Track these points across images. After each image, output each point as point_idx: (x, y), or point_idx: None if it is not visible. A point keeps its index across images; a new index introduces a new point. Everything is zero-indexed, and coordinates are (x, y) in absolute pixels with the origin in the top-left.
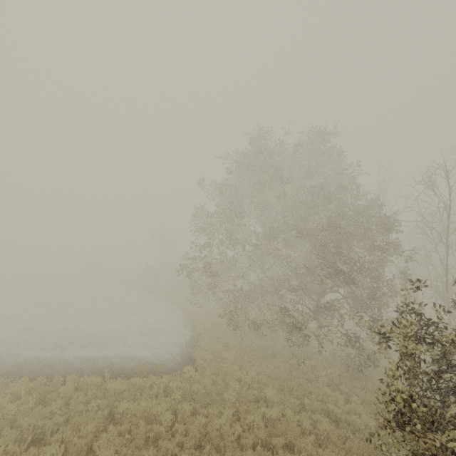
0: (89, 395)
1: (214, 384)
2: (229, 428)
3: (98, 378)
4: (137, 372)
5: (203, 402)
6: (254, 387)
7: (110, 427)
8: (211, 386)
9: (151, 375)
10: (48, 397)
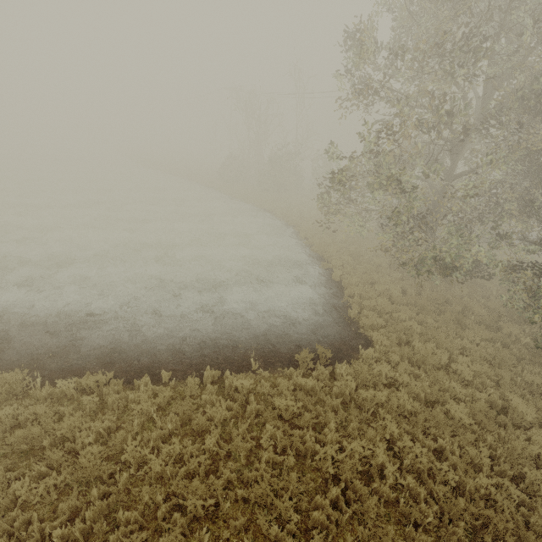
0: (248, 410)
1: (408, 374)
2: (512, 503)
3: (251, 381)
4: (299, 364)
5: (426, 427)
6: (474, 383)
7: (316, 496)
8: (414, 386)
9: (319, 366)
10: (194, 424)
